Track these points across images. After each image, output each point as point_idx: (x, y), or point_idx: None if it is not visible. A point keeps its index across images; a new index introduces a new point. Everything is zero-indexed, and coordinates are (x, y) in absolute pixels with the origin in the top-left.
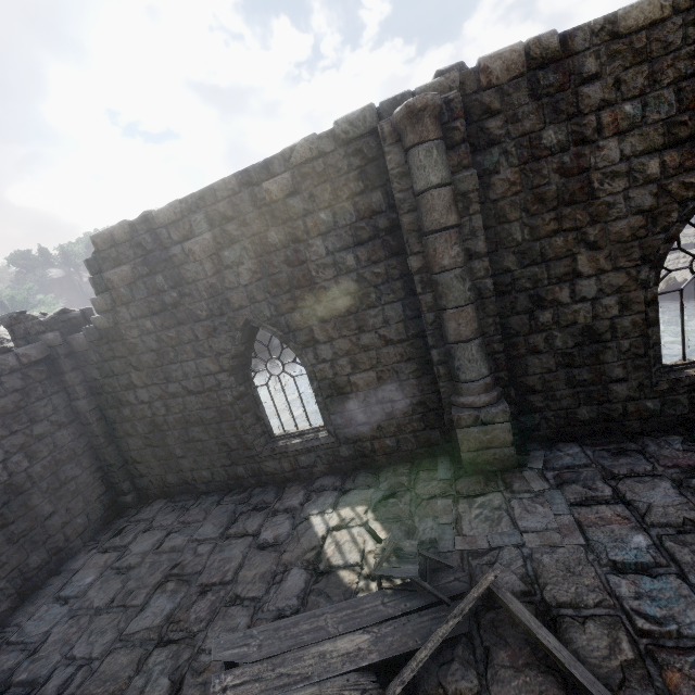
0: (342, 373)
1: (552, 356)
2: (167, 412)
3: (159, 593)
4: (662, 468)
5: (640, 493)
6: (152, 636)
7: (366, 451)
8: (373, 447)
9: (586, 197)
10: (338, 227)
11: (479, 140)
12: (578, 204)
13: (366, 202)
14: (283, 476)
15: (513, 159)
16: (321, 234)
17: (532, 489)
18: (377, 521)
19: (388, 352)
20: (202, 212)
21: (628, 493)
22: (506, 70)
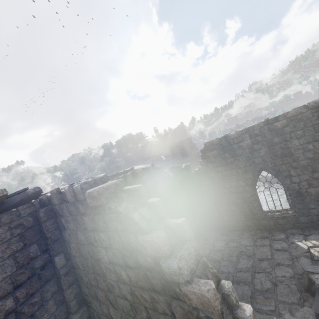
0: (303, 187)
1: None
2: (221, 199)
3: (241, 258)
4: None
5: None
6: (250, 270)
7: (313, 220)
8: (317, 219)
9: None
10: (305, 136)
11: None
12: None
13: None
14: (269, 227)
15: None
16: (297, 138)
17: None
18: None
19: None
20: (247, 134)
21: None
22: None
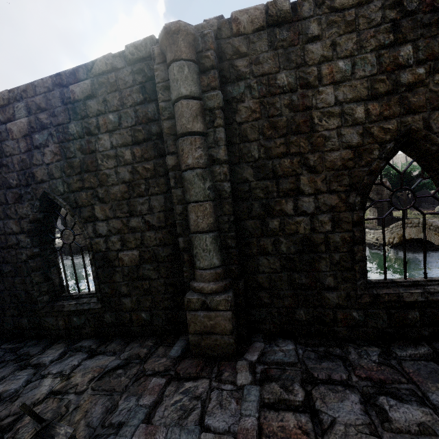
0: (113, 248)
1: (278, 259)
2: None
3: None
4: (356, 378)
5: (328, 403)
6: None
7: (125, 320)
8: (131, 318)
9: (309, 129)
10: (121, 127)
11: (230, 74)
12: (302, 134)
13: (144, 111)
14: (58, 332)
15: (254, 92)
16: (109, 131)
17: (237, 381)
18: (91, 392)
19: (150, 235)
20: (24, 101)
21: (317, 401)
22: (251, 22)
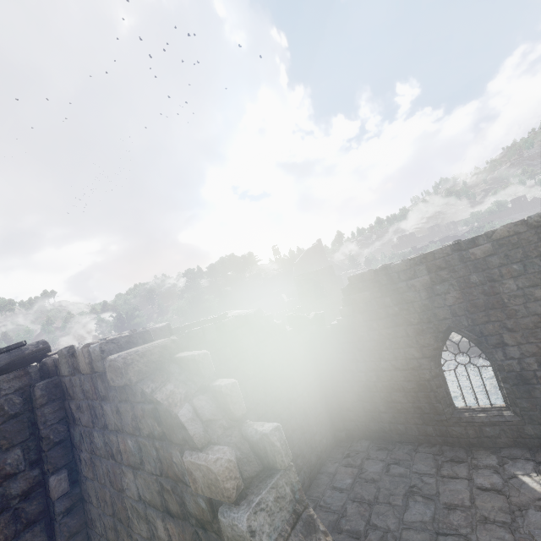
0: (528, 368)
1: None
2: (377, 379)
3: (412, 501)
4: None
5: None
6: (429, 527)
7: None
8: None
9: None
10: (527, 273)
11: None
12: None
13: None
14: (468, 440)
15: None
16: (513, 277)
17: None
18: None
19: None
20: (424, 265)
21: None
22: None
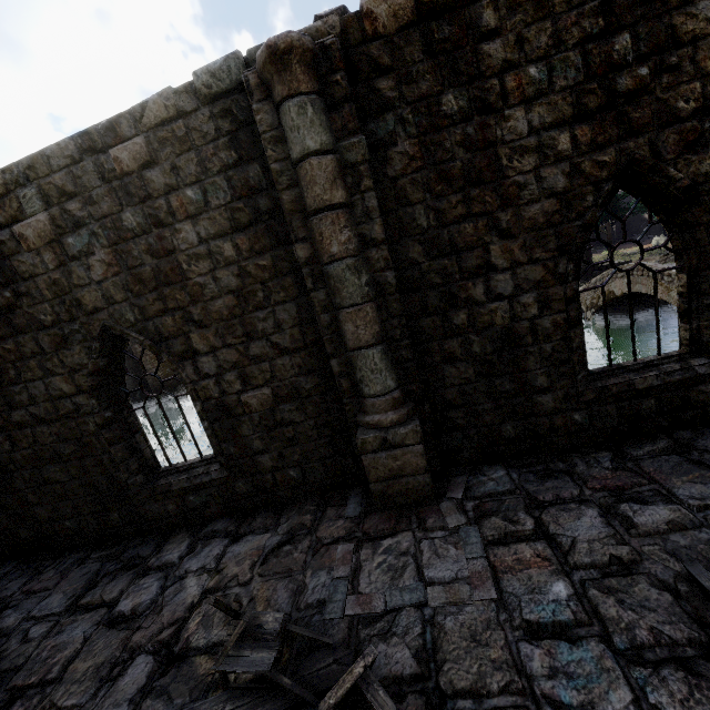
0: (230, 390)
1: (470, 364)
2: (13, 447)
3: None
4: (590, 492)
5: (564, 525)
6: None
7: (267, 485)
8: (275, 481)
9: (495, 175)
10: (210, 208)
11: (370, 103)
12: (486, 184)
13: (242, 177)
14: (169, 521)
15: (410, 128)
16: (190, 216)
17: (447, 525)
18: (262, 578)
19: (283, 363)
20: (33, 185)
21: (551, 525)
22: (393, 16)
